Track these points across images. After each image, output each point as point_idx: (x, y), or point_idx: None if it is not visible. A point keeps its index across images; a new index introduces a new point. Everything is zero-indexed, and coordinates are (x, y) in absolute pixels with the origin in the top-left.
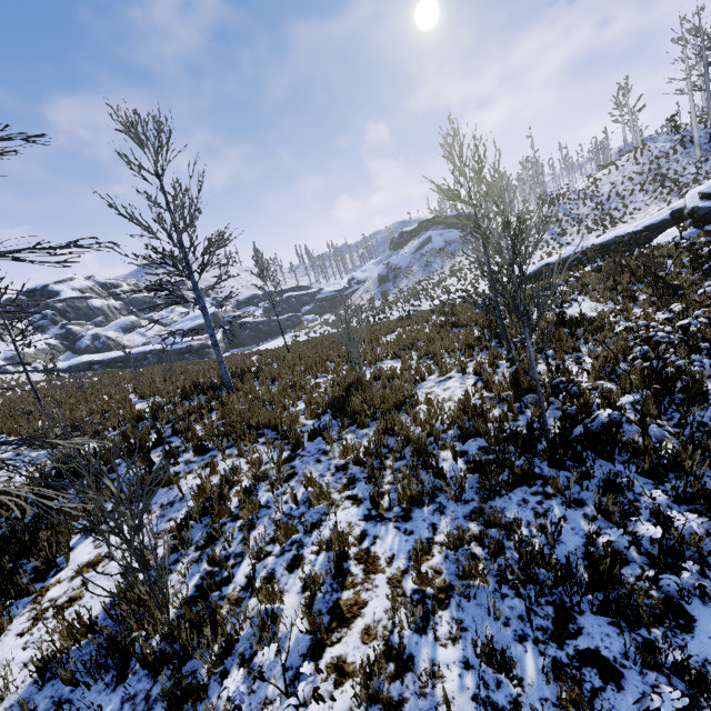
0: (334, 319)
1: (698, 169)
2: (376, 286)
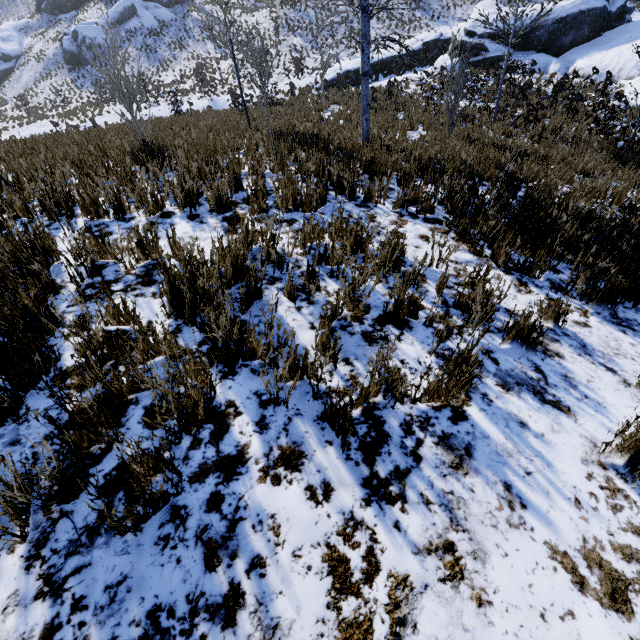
0: (27, 112)
1: (413, 10)
2: (63, 68)
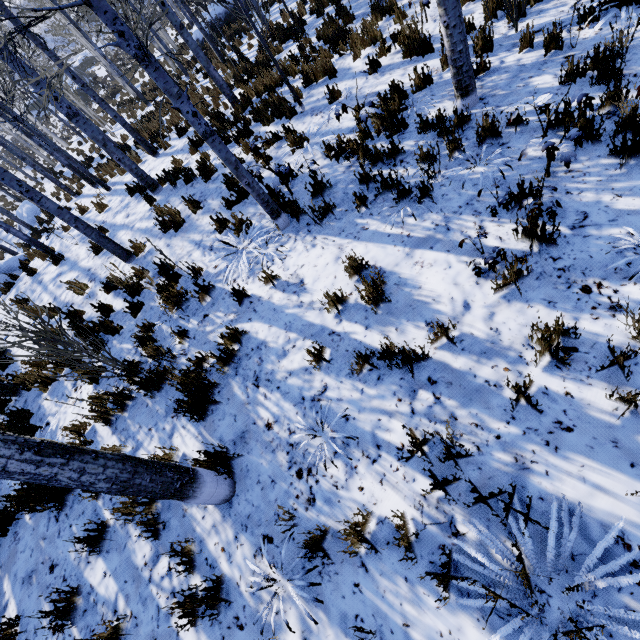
0: None
1: None
2: None
